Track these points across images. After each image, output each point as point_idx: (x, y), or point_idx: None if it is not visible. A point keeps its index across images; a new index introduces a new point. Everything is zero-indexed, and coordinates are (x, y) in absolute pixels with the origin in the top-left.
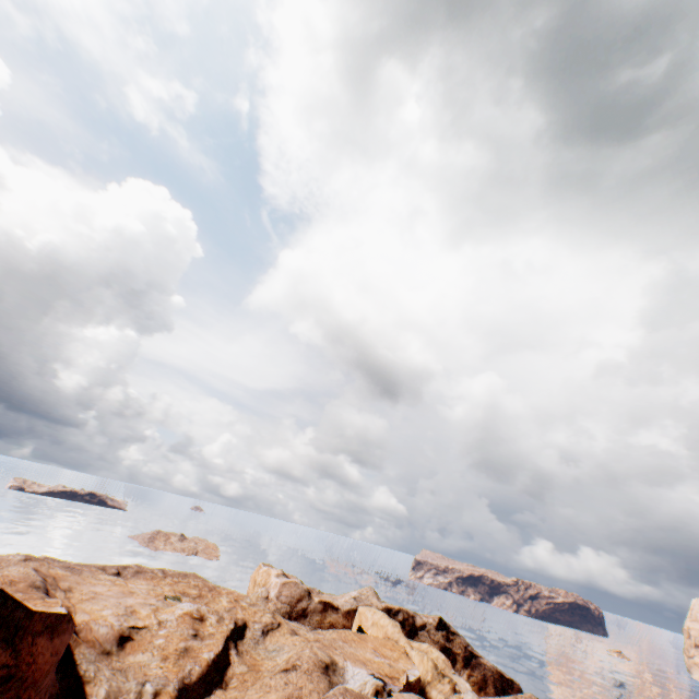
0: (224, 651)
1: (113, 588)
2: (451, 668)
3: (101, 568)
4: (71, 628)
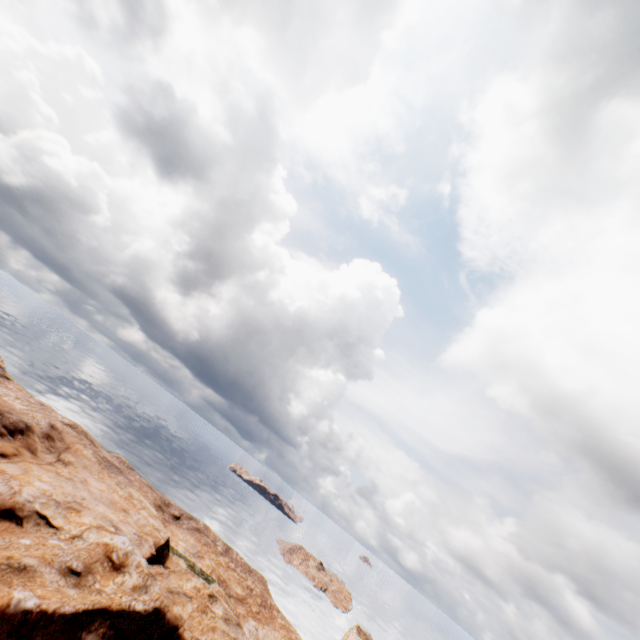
0: (69, 621)
1: (111, 493)
2: None
3: (165, 501)
4: None
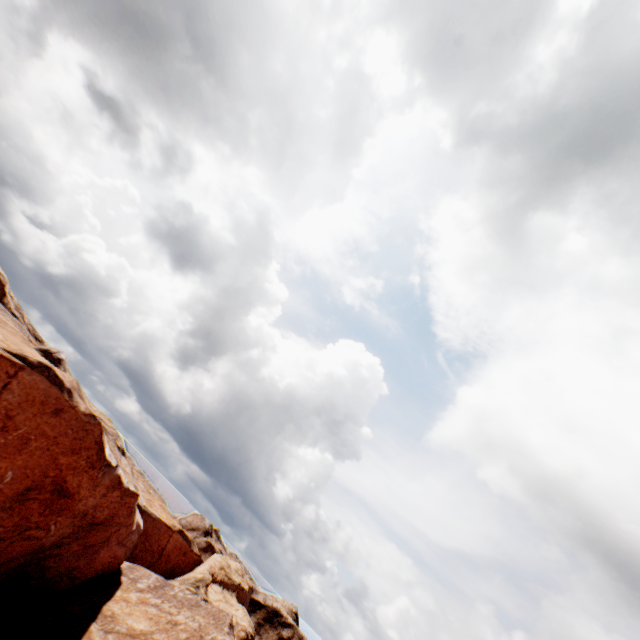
0: None
1: None
2: (236, 636)
3: None
4: None
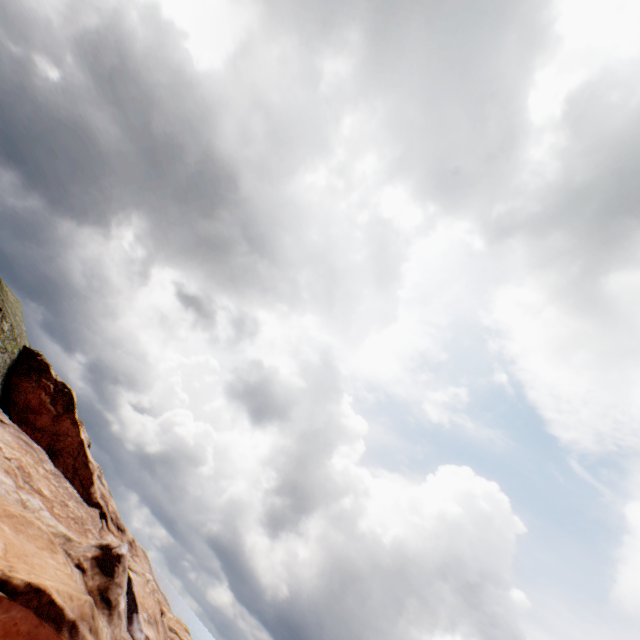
0: None
1: None
2: None
3: None
4: (78, 433)
